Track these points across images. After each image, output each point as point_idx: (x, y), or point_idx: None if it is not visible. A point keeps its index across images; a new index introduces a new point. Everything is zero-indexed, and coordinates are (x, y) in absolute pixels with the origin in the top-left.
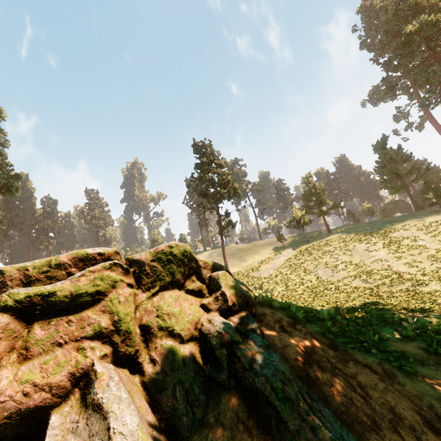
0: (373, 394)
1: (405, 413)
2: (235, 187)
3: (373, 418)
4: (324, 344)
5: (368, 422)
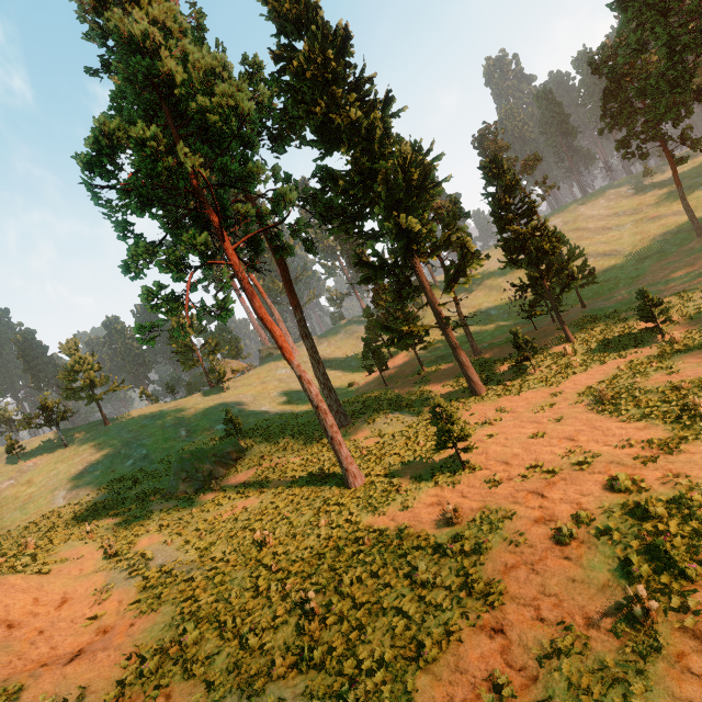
0: None
1: (8, 600)
2: None
3: None
4: None
5: None
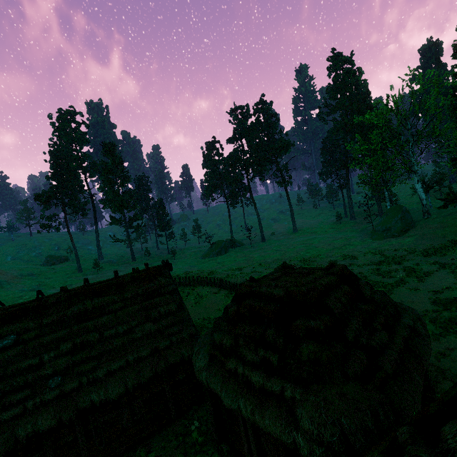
0: None
1: (1, 272)
2: None
3: None
4: None
5: None
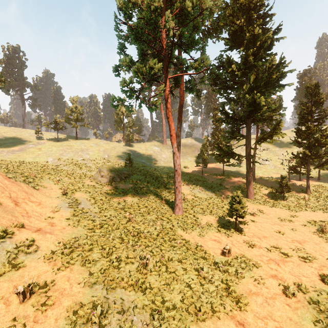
0: (10, 188)
1: (19, 193)
2: (0, 78)
3: (3, 192)
4: (3, 177)
5: (0, 192)
